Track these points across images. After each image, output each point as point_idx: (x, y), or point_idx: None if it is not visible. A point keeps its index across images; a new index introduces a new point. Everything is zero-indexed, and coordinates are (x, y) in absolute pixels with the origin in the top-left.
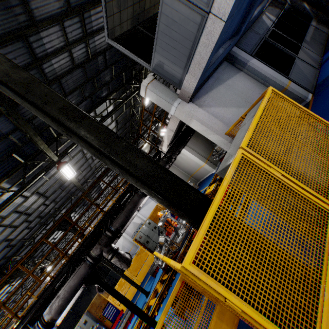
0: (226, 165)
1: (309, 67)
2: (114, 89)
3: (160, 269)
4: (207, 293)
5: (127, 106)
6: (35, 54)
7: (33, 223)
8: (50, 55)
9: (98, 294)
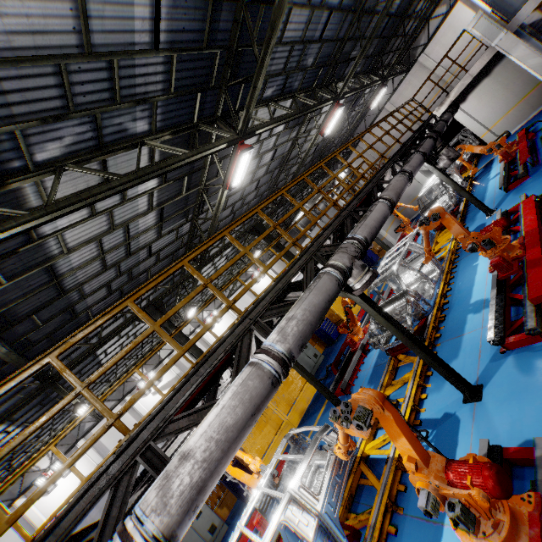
0: None
1: None
2: (361, 71)
3: None
4: None
5: (345, 109)
6: None
7: (237, 204)
8: None
9: None
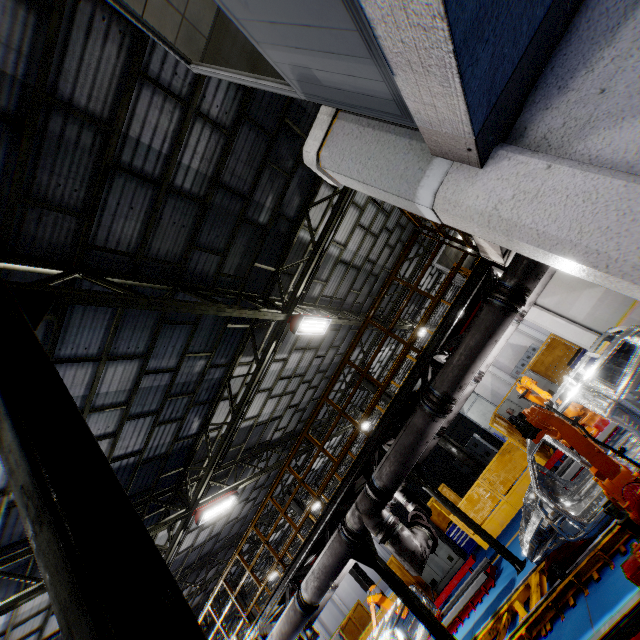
0: None
1: None
2: None
3: None
4: None
5: None
6: (150, 175)
7: (314, 381)
8: (172, 157)
9: None
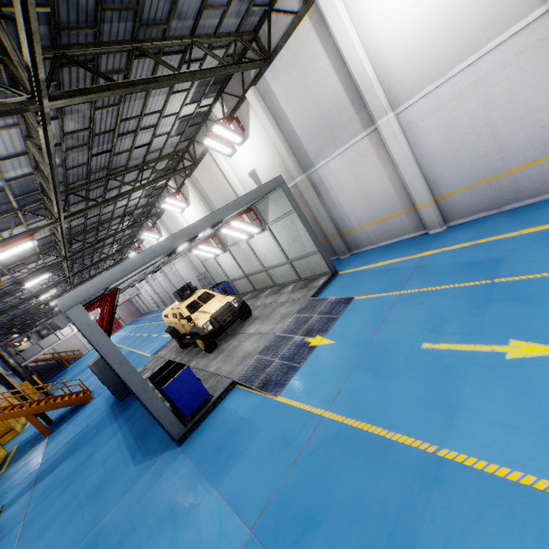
0: None
1: None
2: None
3: None
4: None
5: None
6: None
7: None
8: None
9: None
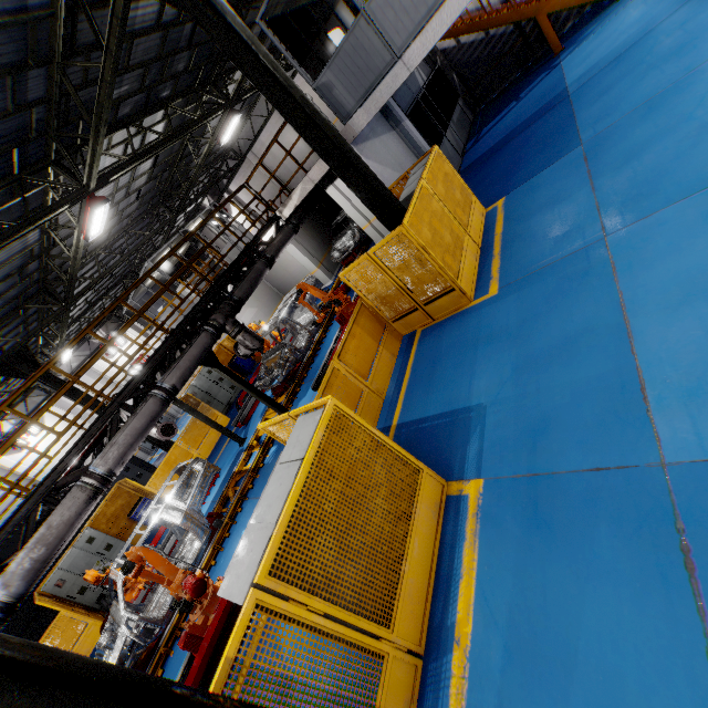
0: (409, 194)
1: (455, 151)
2: (179, 90)
3: (255, 414)
4: (381, 315)
5: None
6: None
7: None
8: None
9: (109, 498)
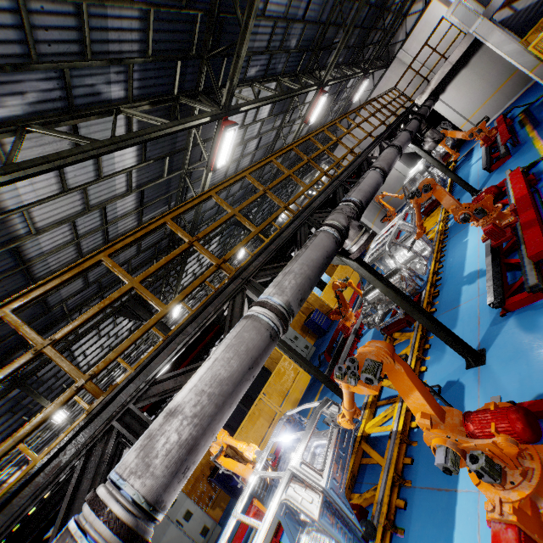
0: None
1: None
2: (343, 63)
3: None
4: None
5: (328, 102)
6: None
7: (221, 195)
8: None
9: None
